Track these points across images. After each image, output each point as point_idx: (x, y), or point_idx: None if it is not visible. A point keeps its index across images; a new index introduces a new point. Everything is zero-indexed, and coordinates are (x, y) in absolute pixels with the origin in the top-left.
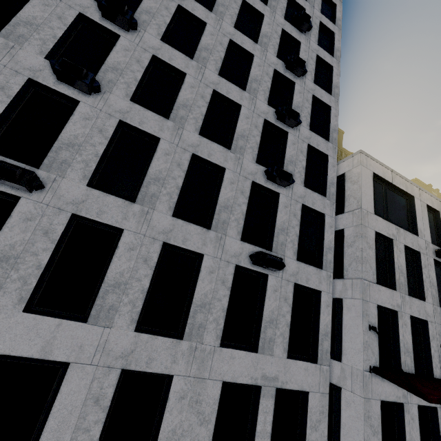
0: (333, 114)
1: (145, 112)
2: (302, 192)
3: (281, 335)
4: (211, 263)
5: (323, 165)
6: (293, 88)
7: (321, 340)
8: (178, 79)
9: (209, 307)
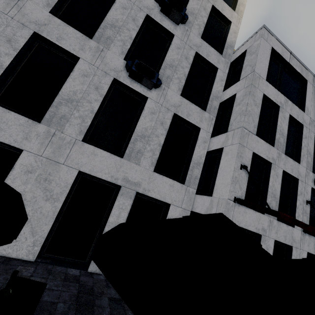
0: None
1: None
2: (198, 42)
3: (151, 151)
4: (86, 68)
5: (225, 32)
6: None
7: (192, 167)
8: None
9: (77, 104)
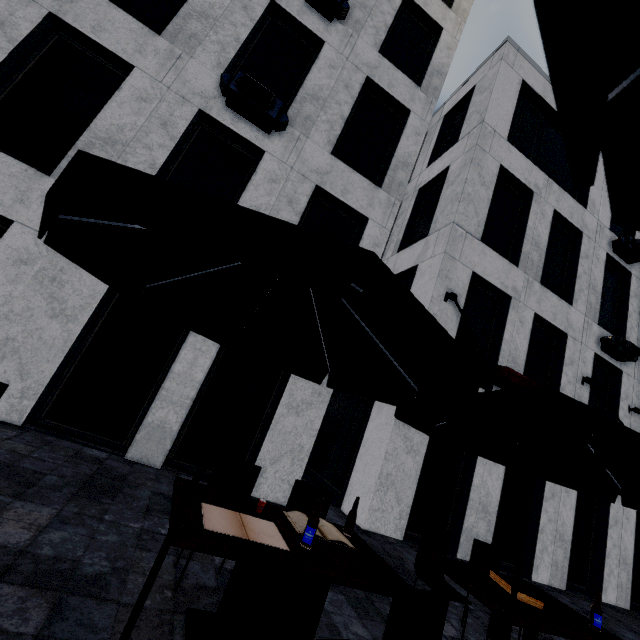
0: None
1: None
2: (372, 59)
3: None
4: (146, 86)
5: (431, 47)
6: None
7: None
8: None
9: (123, 150)
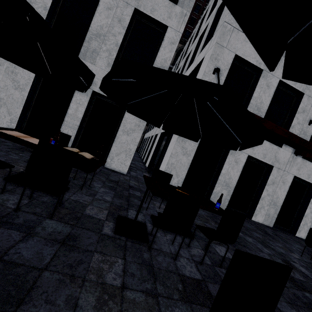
0: None
1: None
2: None
3: (107, 51)
4: None
5: None
6: None
7: None
8: None
9: (30, 1)
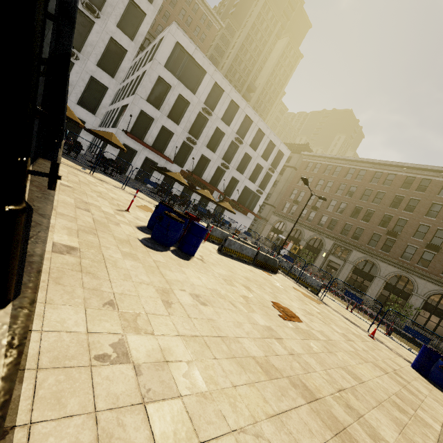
0: None
1: None
2: (113, 29)
3: (76, 93)
4: None
5: (143, 20)
6: None
7: (101, 108)
8: None
9: None
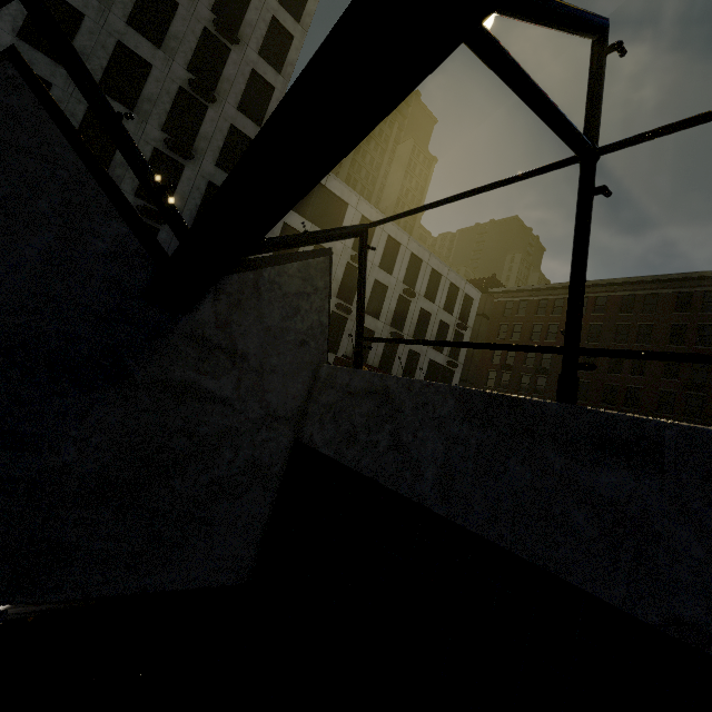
0: (276, 98)
1: (34, 53)
2: (212, 171)
3: None
4: None
5: None
6: (229, 56)
7: None
8: (76, 18)
9: None
